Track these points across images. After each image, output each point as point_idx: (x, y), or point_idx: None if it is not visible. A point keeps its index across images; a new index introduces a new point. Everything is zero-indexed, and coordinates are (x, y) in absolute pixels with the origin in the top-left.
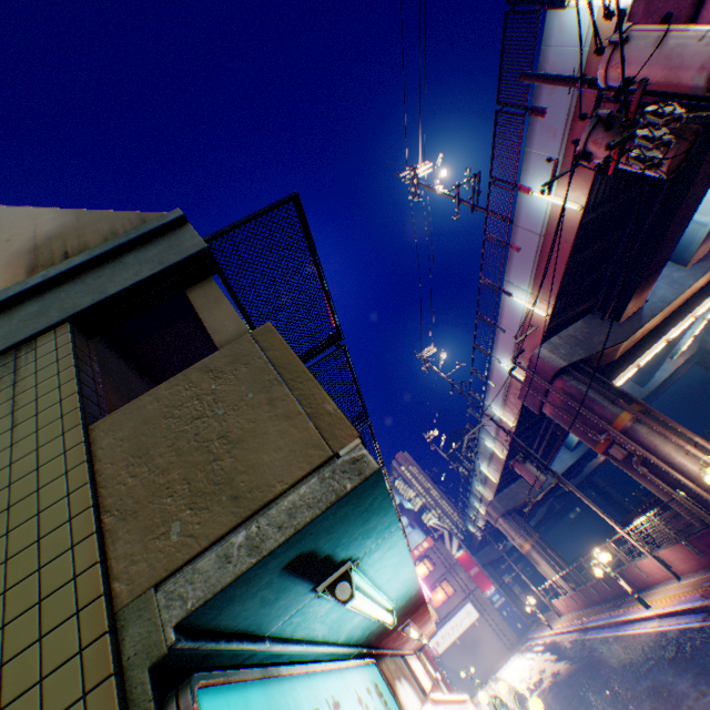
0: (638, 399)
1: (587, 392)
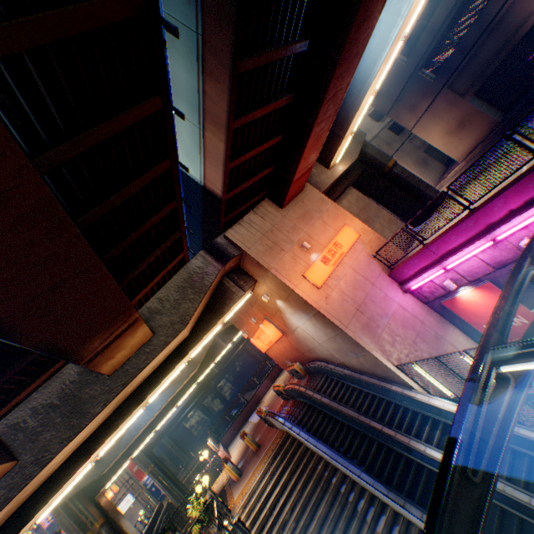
0: (93, 527)
1: (68, 523)
